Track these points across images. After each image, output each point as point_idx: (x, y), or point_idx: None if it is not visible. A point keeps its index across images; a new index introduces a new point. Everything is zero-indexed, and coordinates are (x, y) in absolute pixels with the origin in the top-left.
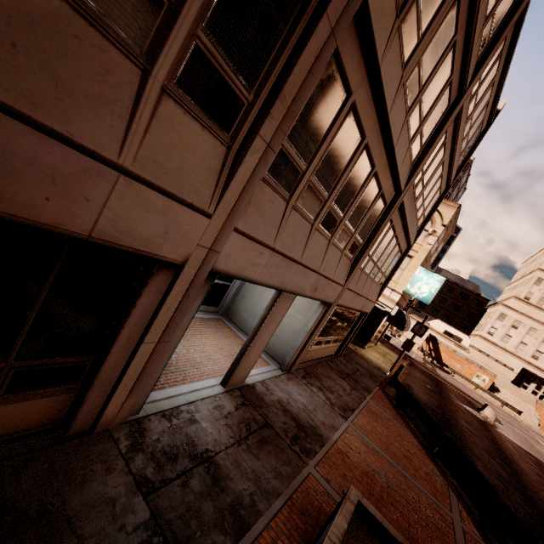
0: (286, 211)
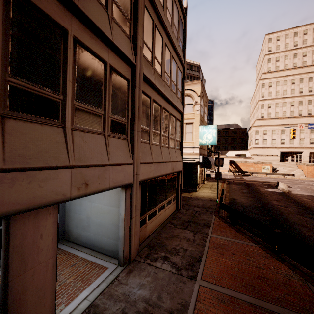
0: None
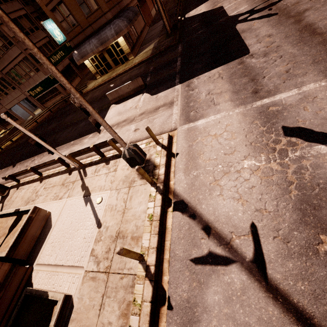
0: (4, 100)
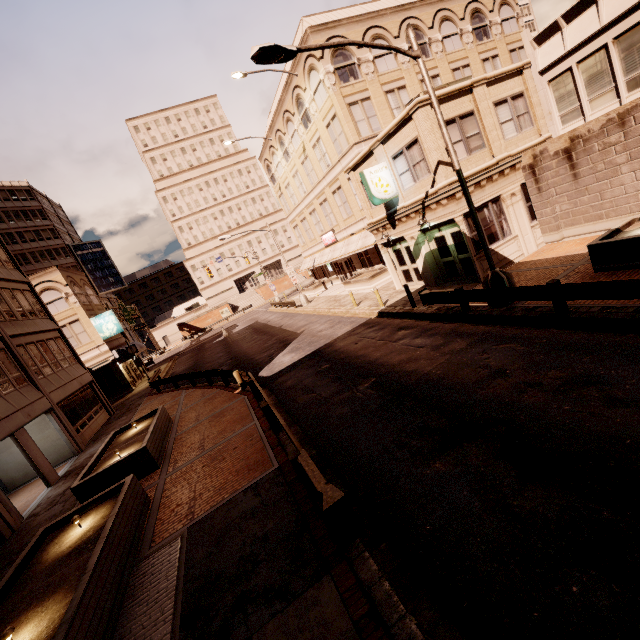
0: None
